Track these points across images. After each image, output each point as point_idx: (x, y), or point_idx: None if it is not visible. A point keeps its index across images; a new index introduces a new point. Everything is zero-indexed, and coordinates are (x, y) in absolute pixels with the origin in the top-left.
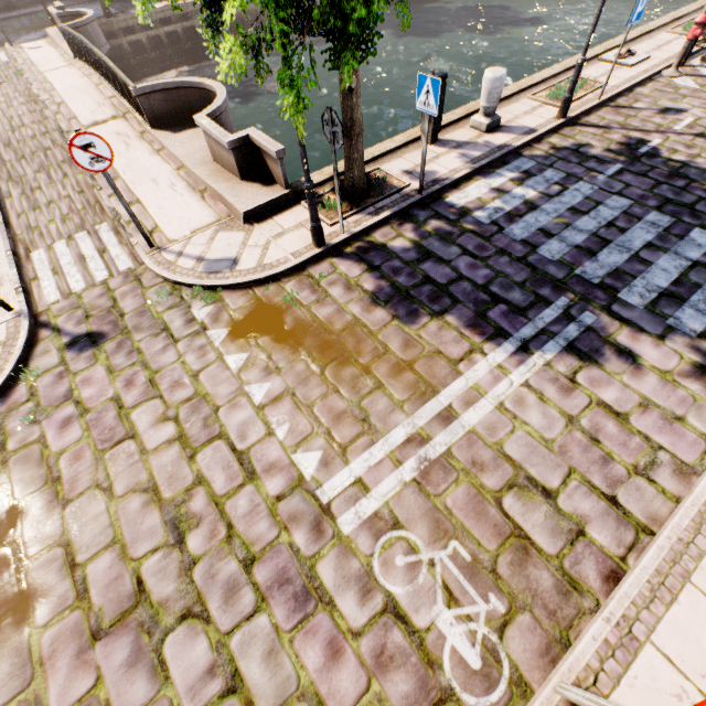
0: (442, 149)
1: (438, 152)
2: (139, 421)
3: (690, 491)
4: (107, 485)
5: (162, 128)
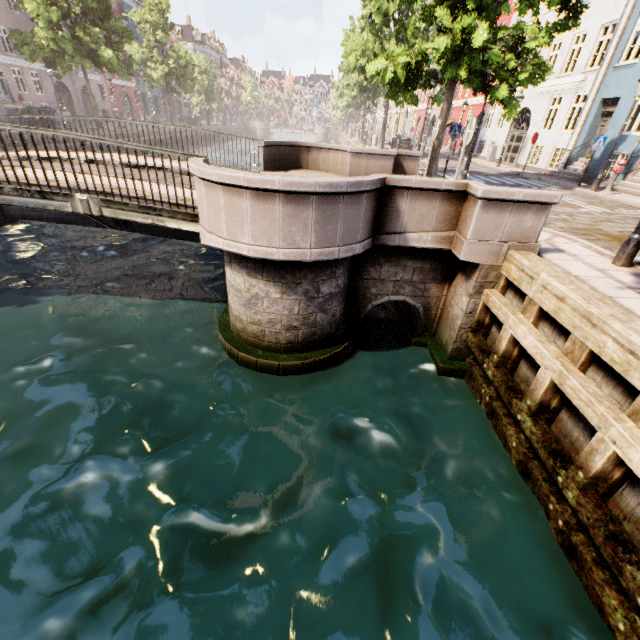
0: None
1: None
2: (555, 217)
3: (603, 197)
4: (591, 224)
5: (268, 171)
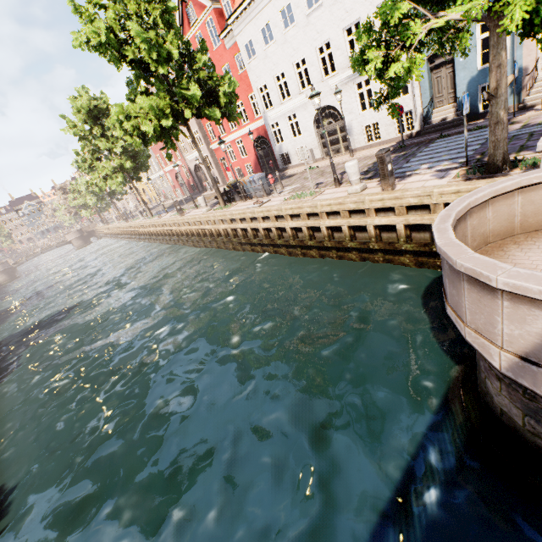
0: (397, 185)
1: (403, 184)
2: None
3: None
4: None
5: None
